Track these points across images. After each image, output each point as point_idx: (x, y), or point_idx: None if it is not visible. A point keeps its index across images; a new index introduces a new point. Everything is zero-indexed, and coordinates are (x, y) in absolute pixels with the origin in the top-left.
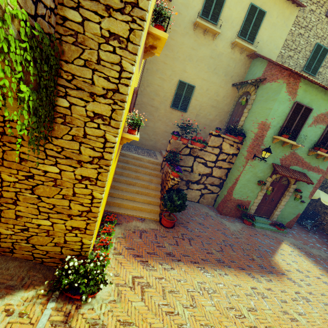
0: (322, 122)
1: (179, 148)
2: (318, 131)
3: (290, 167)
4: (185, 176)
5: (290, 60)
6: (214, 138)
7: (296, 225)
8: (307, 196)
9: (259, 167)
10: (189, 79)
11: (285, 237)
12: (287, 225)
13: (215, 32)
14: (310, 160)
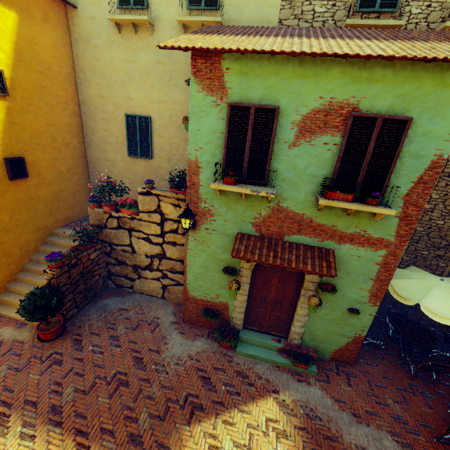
0: (324, 129)
1: (102, 219)
2: (323, 153)
3: (286, 238)
4: (128, 259)
5: (315, 3)
6: (143, 197)
7: (387, 359)
8: (365, 299)
9: (215, 243)
10: (139, 108)
11: (302, 383)
12: (336, 357)
13: (143, 21)
14: (334, 220)
